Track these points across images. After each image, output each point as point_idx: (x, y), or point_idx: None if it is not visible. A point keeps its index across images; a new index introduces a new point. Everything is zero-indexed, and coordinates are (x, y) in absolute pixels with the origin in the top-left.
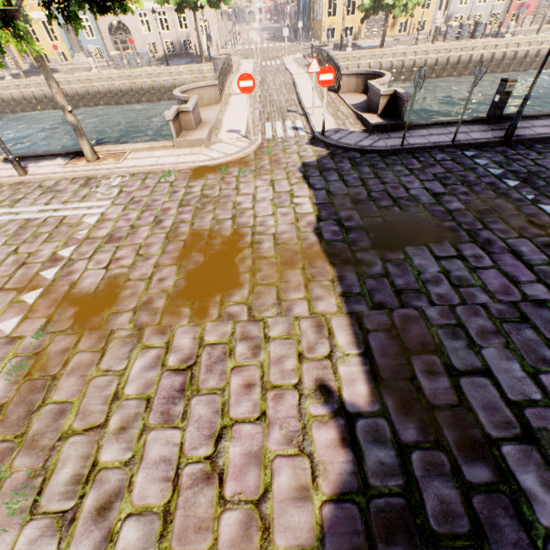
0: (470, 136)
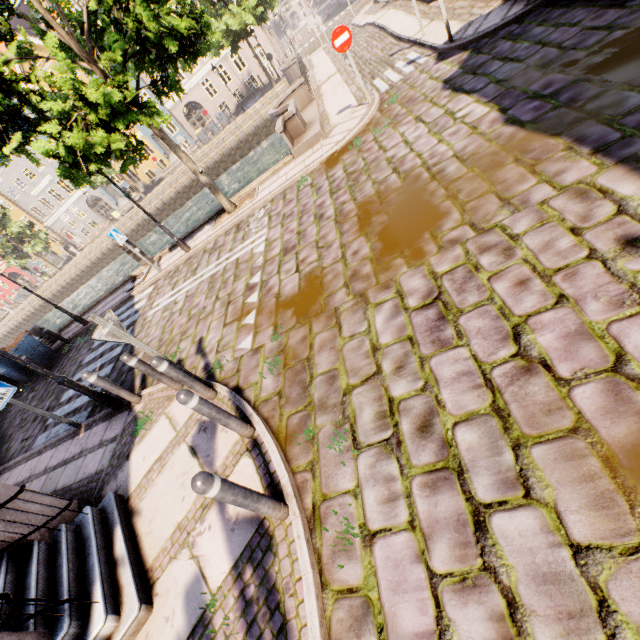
0: None
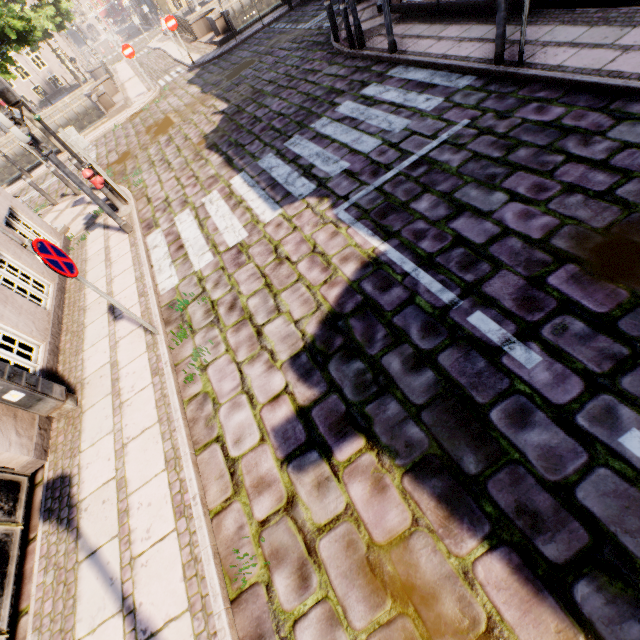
0: (273, 17)
